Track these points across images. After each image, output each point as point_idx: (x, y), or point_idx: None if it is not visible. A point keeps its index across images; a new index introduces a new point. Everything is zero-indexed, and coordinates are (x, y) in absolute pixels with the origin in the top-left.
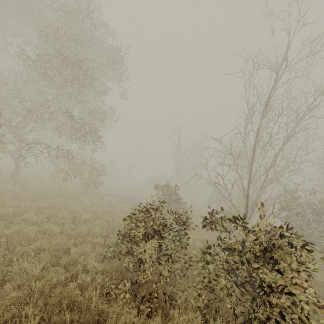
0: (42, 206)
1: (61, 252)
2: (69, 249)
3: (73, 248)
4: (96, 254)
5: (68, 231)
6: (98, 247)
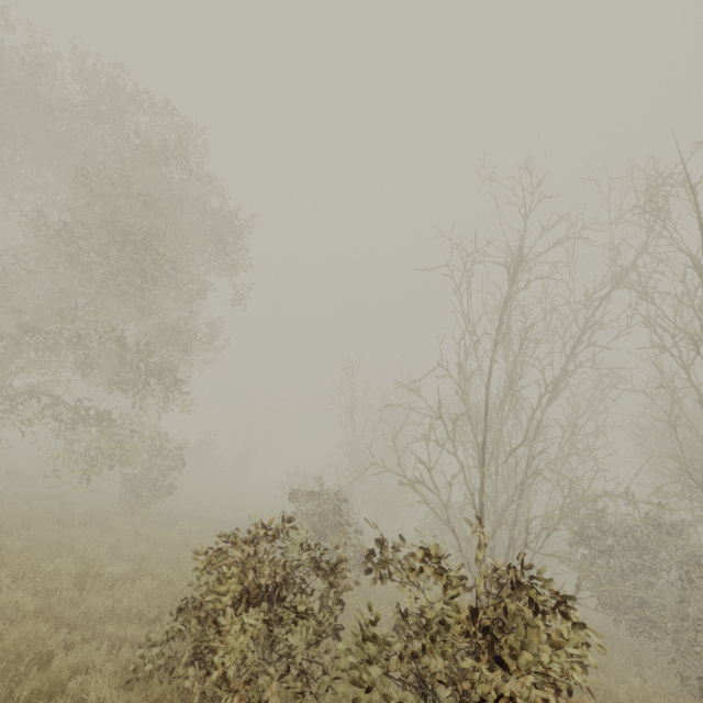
0: (9, 548)
1: (25, 663)
2: (51, 658)
3: (61, 655)
4: (117, 667)
5: (58, 608)
6: (128, 650)
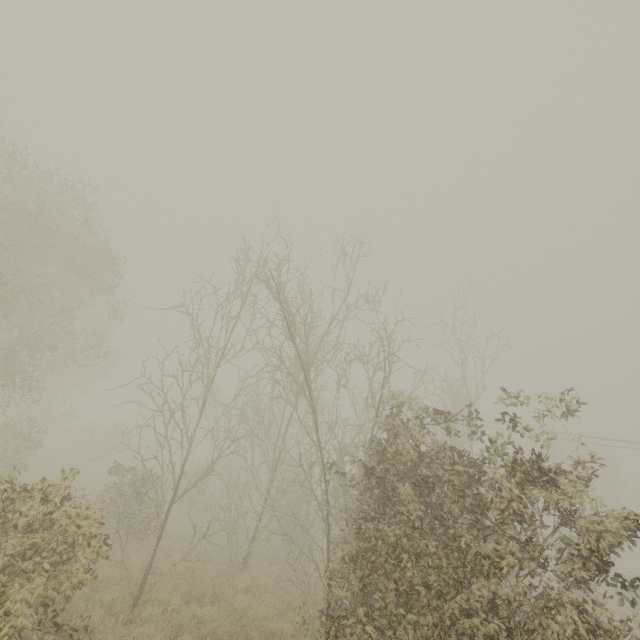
0: None
1: None
2: None
3: None
4: None
5: None
6: None
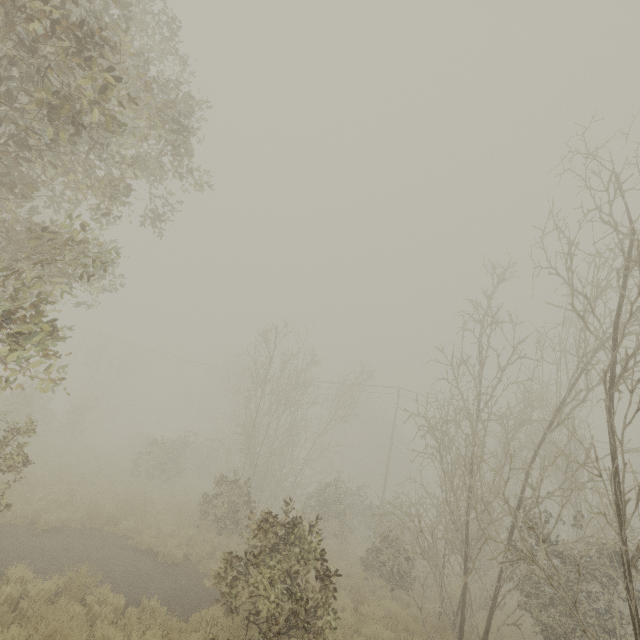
0: None
1: None
2: None
3: None
4: None
5: None
6: None
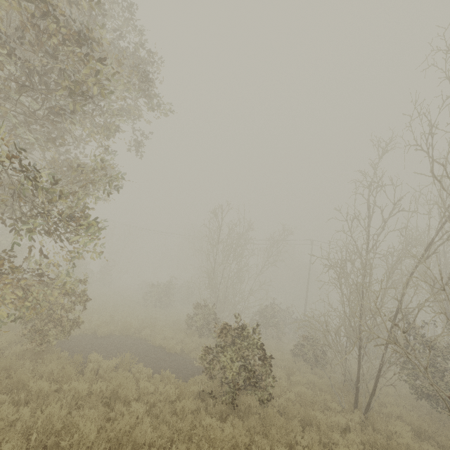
0: None
1: None
2: None
3: None
4: None
5: None
6: None
